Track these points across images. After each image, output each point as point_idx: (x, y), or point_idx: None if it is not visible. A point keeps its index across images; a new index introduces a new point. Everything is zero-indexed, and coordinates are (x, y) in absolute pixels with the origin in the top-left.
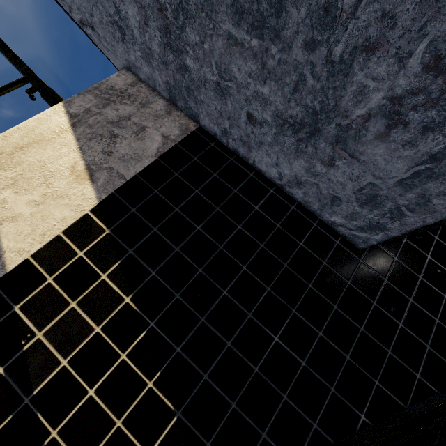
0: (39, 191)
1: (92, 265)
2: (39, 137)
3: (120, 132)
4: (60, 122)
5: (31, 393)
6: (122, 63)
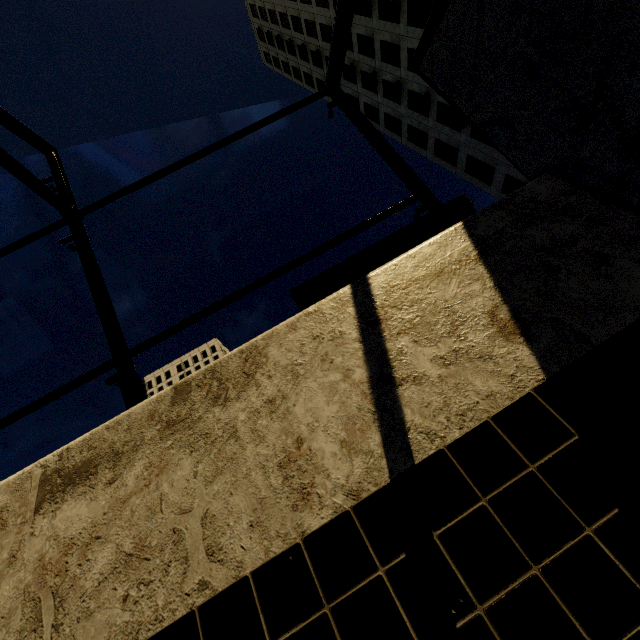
0: (446, 344)
1: (557, 496)
2: (437, 267)
3: (561, 264)
4: (462, 248)
5: None
6: (545, 164)
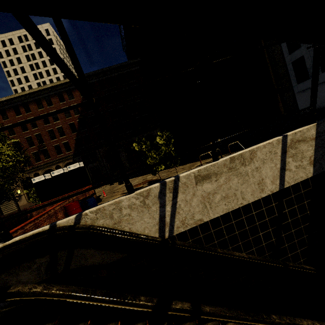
0: (298, 163)
1: (304, 197)
2: (304, 138)
3: None
4: (313, 133)
5: (281, 223)
6: None
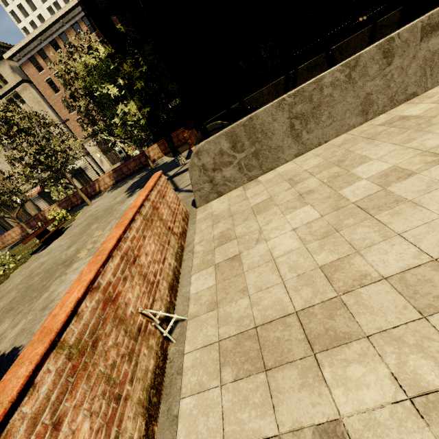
0: None
1: None
2: (390, 23)
3: None
4: (397, 18)
5: None
6: None
